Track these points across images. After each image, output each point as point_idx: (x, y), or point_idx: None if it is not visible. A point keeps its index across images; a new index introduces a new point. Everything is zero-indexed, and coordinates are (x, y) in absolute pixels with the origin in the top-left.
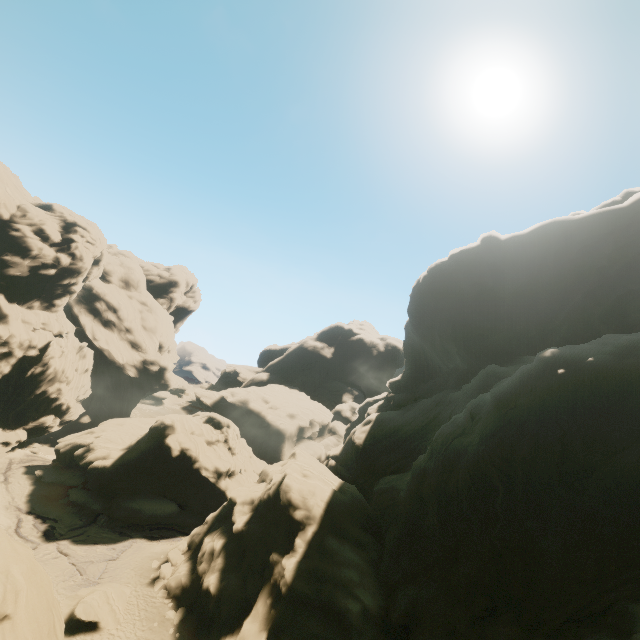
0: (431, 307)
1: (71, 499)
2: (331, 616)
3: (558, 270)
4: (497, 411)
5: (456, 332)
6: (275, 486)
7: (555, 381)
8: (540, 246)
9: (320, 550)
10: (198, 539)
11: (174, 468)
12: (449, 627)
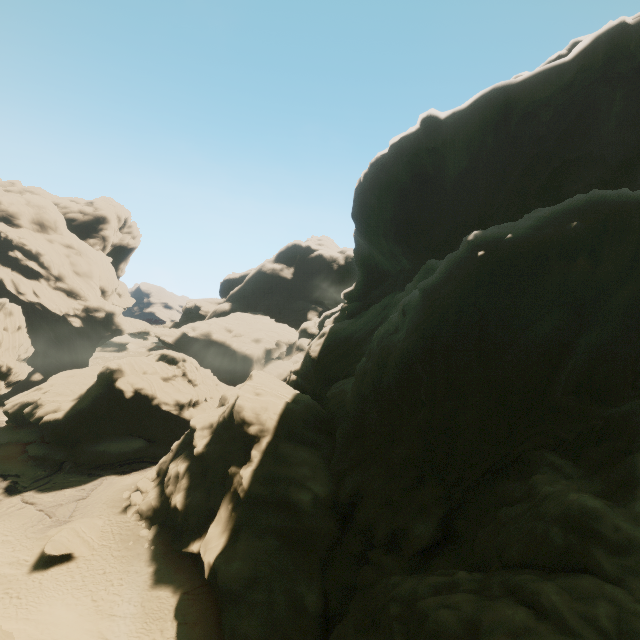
0: (374, 208)
1: (30, 454)
2: (286, 508)
3: (497, 147)
4: (422, 304)
5: (399, 232)
6: (229, 409)
7: (475, 265)
8: (480, 121)
9: (275, 456)
10: (165, 466)
11: (133, 408)
12: (386, 498)
